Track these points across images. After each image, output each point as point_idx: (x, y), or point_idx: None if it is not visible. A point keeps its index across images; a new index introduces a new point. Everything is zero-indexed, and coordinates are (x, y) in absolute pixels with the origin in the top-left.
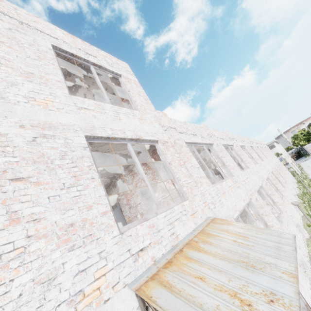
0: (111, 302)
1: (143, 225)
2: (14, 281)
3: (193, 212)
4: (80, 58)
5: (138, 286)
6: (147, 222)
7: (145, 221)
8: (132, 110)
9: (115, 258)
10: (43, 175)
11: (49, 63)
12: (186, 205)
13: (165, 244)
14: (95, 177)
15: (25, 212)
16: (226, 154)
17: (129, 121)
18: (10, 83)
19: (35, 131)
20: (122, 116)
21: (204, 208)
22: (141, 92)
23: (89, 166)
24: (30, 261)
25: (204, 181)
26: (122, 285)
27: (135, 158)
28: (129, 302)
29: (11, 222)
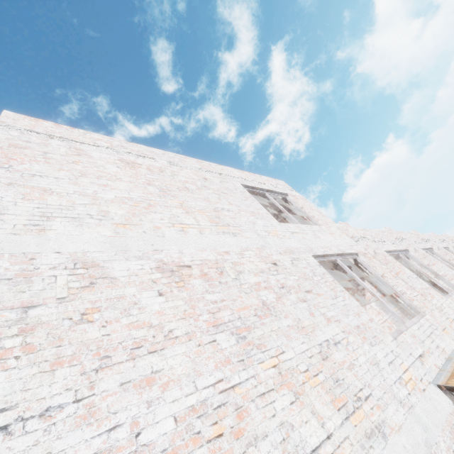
0: (428, 393)
1: (405, 334)
2: (358, 359)
3: (442, 327)
4: (258, 188)
5: (444, 382)
6: (407, 332)
7: (401, 333)
8: (319, 226)
9: (405, 358)
10: (316, 289)
11: (252, 201)
12: (430, 320)
13: (437, 355)
14: (343, 290)
15: (328, 314)
16: (434, 260)
17: (325, 237)
18: (252, 223)
19: (288, 256)
20: (318, 234)
21: (451, 324)
22: (311, 206)
23: (333, 281)
24: (356, 348)
25: (433, 293)
26: (426, 381)
27: (352, 272)
28: (442, 397)
29: (327, 321)
